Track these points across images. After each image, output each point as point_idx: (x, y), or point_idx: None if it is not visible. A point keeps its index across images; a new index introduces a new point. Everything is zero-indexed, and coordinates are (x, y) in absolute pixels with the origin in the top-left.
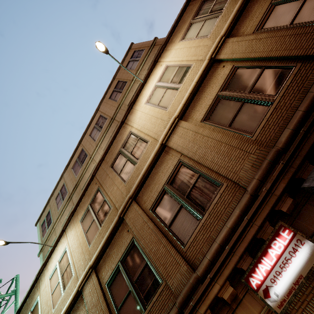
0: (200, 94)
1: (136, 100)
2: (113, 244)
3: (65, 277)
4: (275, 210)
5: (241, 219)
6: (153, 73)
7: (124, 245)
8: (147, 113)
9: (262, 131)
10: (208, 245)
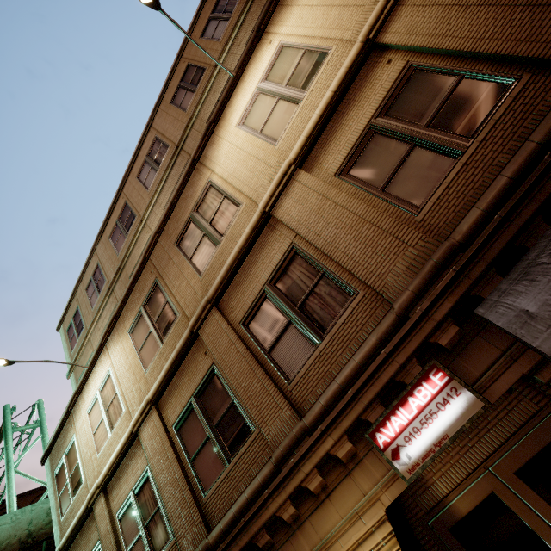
0: (340, 118)
1: (221, 117)
2: (183, 370)
3: (112, 412)
4: (429, 342)
5: (377, 351)
6: (255, 59)
7: (199, 374)
8: (240, 146)
9: (435, 207)
10: (325, 383)
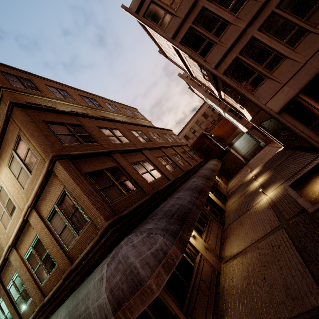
0: (23, 236)
1: None
2: None
3: None
4: None
5: None
6: None
7: None
8: None
9: (45, 286)
10: (28, 317)
